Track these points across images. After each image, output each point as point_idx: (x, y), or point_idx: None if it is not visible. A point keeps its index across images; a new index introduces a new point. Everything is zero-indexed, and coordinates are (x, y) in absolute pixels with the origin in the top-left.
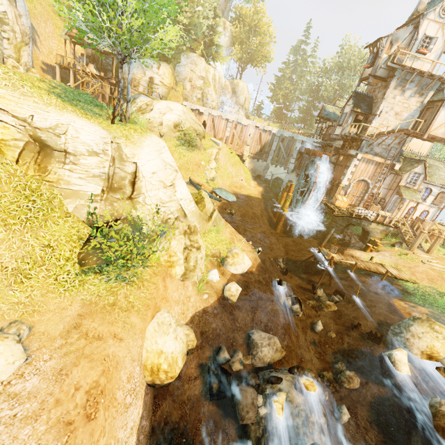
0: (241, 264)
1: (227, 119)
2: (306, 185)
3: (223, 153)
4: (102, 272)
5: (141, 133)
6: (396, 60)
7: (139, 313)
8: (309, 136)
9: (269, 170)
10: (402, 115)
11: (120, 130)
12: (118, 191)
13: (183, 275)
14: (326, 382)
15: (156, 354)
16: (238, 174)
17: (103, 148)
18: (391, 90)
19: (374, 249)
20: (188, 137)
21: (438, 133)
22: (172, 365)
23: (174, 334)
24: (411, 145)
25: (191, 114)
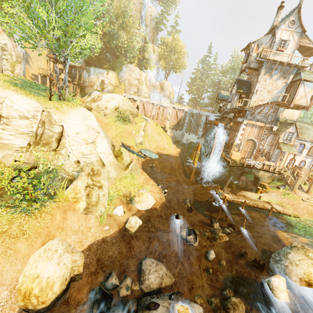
0: (145, 202)
1: (152, 104)
2: (210, 145)
3: (150, 126)
4: (13, 206)
5: (71, 106)
6: (262, 56)
7: (28, 240)
8: (212, 112)
9: (184, 137)
10: (273, 92)
11: (54, 104)
12: (46, 146)
13: (86, 209)
14: (214, 308)
15: (31, 278)
16: (162, 140)
17: (33, 114)
18: (262, 76)
19: (263, 191)
20: (123, 115)
21: (301, 102)
22: (45, 290)
23: (57, 260)
24: (285, 114)
25: (128, 101)
